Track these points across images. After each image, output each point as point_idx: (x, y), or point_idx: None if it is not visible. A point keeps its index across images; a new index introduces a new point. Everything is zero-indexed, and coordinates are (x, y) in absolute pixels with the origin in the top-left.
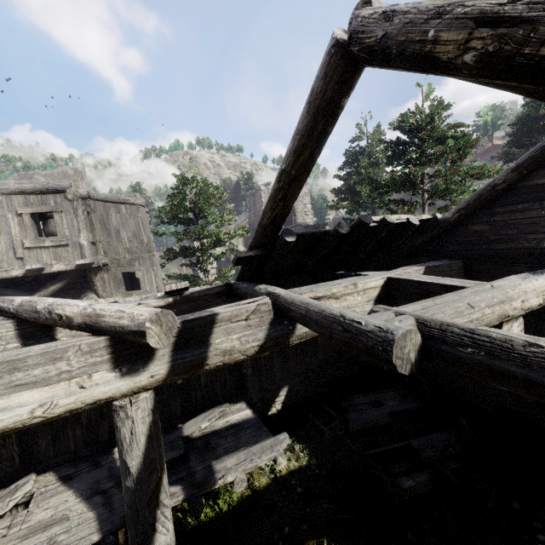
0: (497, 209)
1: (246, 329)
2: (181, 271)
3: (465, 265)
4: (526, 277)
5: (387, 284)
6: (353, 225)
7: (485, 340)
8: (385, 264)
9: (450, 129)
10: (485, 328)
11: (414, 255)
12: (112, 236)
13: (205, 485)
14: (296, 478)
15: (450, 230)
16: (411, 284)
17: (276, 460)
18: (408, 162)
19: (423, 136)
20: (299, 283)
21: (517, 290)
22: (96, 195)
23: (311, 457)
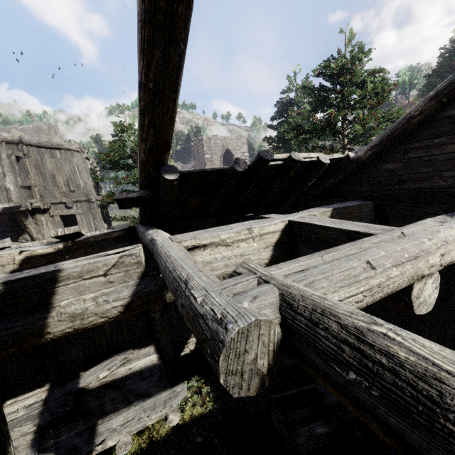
0: (412, 144)
1: (106, 287)
2: (137, 213)
3: (376, 206)
4: (443, 220)
5: (289, 228)
6: (254, 162)
7: (383, 363)
8: (299, 206)
9: (370, 74)
10: (386, 329)
11: (327, 197)
12: (48, 180)
13: (80, 454)
14: (198, 426)
15: (363, 169)
16: (312, 229)
17: (167, 418)
18: (328, 107)
19: (344, 82)
20: (209, 225)
21: (435, 240)
22: (29, 140)
23: (216, 402)
